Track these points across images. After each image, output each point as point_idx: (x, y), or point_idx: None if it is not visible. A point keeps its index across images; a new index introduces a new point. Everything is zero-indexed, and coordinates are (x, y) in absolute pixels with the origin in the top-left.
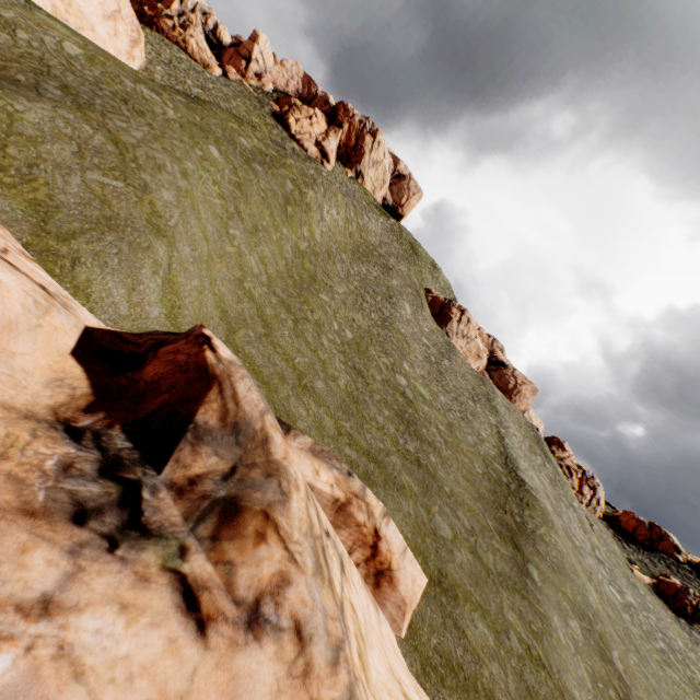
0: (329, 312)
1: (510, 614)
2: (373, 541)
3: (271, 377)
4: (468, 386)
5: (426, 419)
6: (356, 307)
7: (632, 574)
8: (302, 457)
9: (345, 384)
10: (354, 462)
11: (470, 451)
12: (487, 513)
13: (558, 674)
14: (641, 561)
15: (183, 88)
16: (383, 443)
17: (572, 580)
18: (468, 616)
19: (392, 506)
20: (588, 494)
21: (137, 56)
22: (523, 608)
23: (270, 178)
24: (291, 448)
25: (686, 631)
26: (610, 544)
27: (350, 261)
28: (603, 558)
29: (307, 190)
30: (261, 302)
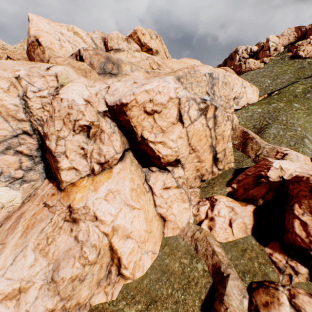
0: None
1: None
2: None
3: None
4: None
5: None
6: None
7: None
8: None
9: None
10: None
11: None
12: None
13: None
14: None
15: (258, 83)
16: None
17: None
18: None
19: None
20: None
21: (257, 94)
22: None
23: None
24: None
25: None
26: None
27: None
28: None
29: None
30: None
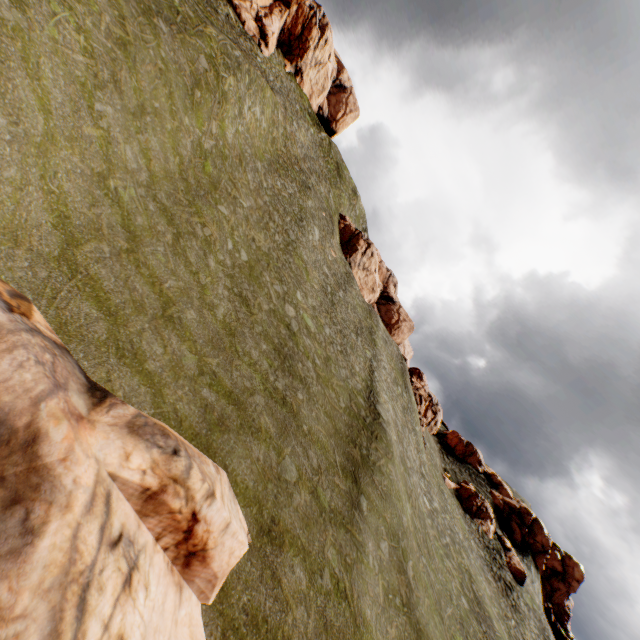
0: (226, 228)
1: (330, 551)
2: (188, 526)
3: (123, 306)
4: (356, 319)
5: (305, 353)
6: (260, 226)
7: (444, 482)
8: (111, 437)
9: (224, 314)
10: (211, 405)
11: (340, 385)
12: (338, 449)
13: (357, 600)
14: (453, 470)
15: None
16: (251, 381)
17: (394, 505)
18: (289, 563)
19: (240, 454)
20: (430, 417)
21: None
22: (344, 542)
23: (178, 46)
24: (98, 426)
25: (468, 524)
26: (435, 457)
27: (266, 172)
28: (426, 473)
29: (227, 75)
30: (132, 207)
